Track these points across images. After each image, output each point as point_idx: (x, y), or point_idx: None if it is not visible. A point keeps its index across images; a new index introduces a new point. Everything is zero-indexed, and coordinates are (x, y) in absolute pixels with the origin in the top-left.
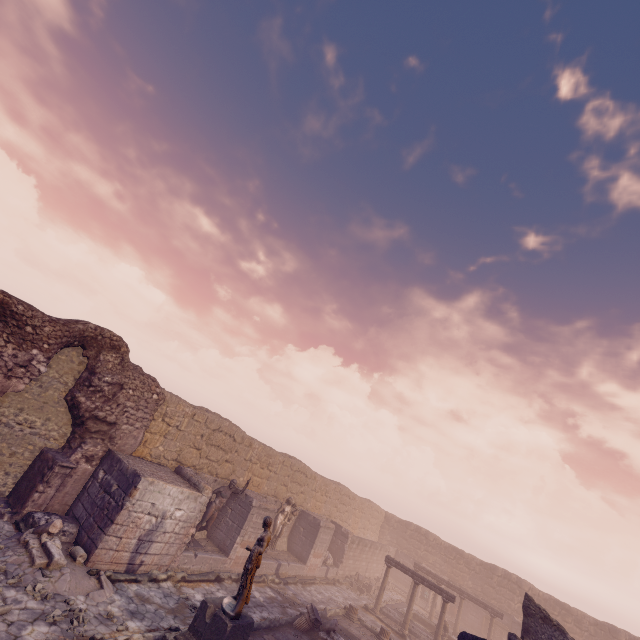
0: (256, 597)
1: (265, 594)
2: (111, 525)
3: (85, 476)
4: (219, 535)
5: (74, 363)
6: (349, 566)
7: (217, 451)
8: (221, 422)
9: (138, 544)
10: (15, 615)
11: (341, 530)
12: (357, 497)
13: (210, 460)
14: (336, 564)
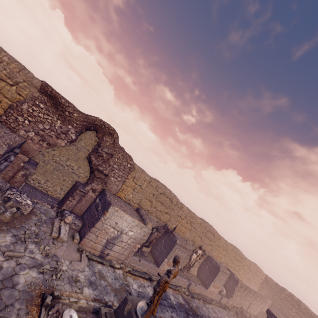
0: (171, 299)
1: (177, 299)
2: (93, 227)
3: (91, 199)
4: (156, 253)
5: (92, 140)
6: (236, 301)
7: (161, 205)
8: (165, 189)
9: (106, 243)
10: (25, 260)
11: (233, 276)
12: (247, 259)
13: (157, 209)
14: (227, 296)
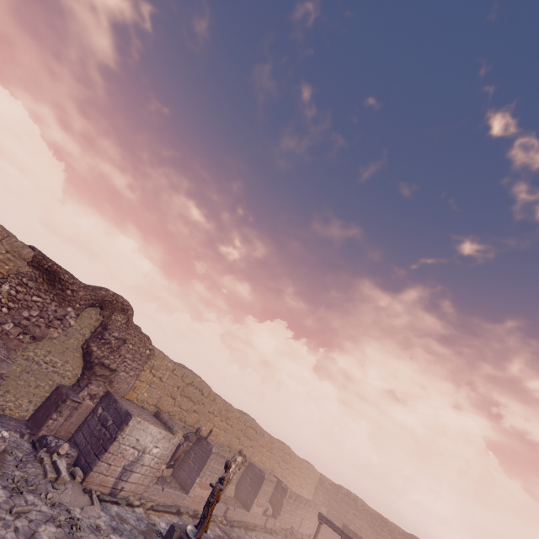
0: (207, 533)
1: (214, 532)
2: (105, 453)
3: (87, 410)
4: (182, 474)
5: (92, 319)
6: (285, 519)
7: (188, 402)
8: (194, 378)
9: (122, 472)
10: (33, 515)
11: (281, 485)
12: (297, 457)
13: (181, 409)
14: (274, 516)
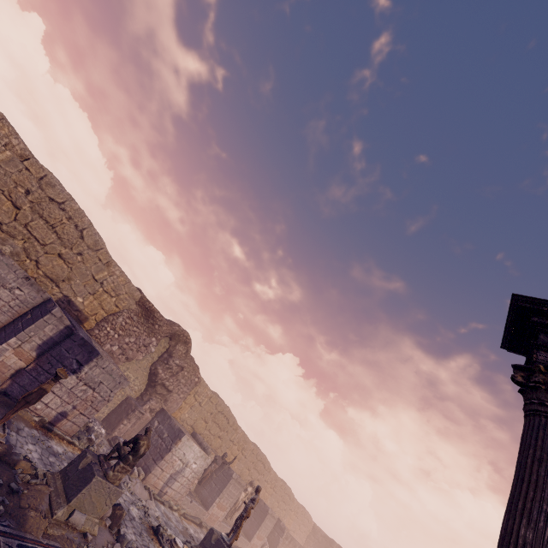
0: None
1: None
2: (161, 460)
3: (146, 421)
4: (204, 492)
5: (161, 346)
6: None
7: (216, 427)
8: (225, 407)
9: (169, 478)
10: (124, 496)
11: (280, 523)
12: (295, 500)
13: (210, 433)
14: None
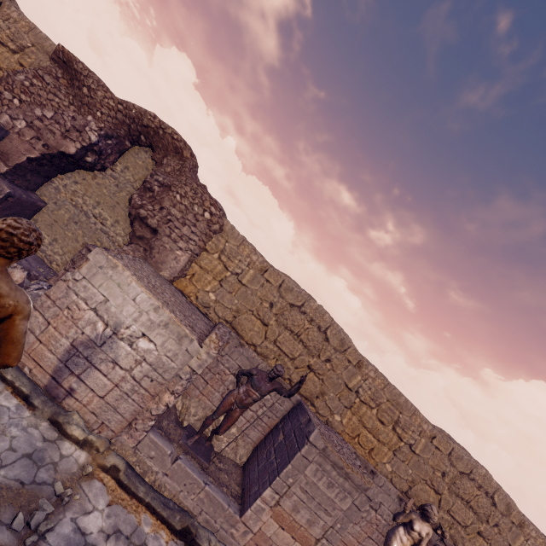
0: None
1: None
2: (43, 295)
3: None
4: (252, 470)
5: (149, 172)
6: None
7: (293, 341)
8: (304, 297)
9: (71, 353)
10: None
11: None
12: None
13: (280, 350)
14: None
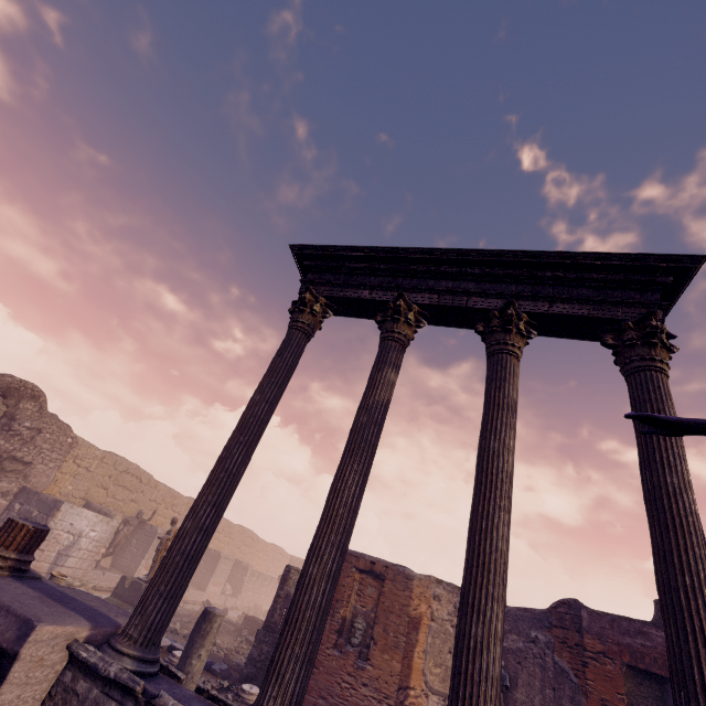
0: None
1: None
2: None
3: None
4: (124, 562)
5: None
6: (248, 598)
7: (124, 491)
8: (129, 464)
9: (57, 557)
10: None
11: (242, 565)
12: (262, 540)
13: (116, 499)
14: (235, 595)
